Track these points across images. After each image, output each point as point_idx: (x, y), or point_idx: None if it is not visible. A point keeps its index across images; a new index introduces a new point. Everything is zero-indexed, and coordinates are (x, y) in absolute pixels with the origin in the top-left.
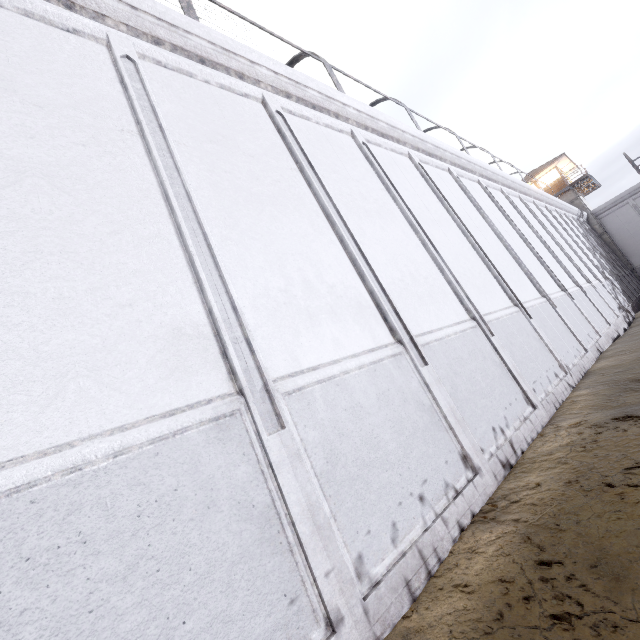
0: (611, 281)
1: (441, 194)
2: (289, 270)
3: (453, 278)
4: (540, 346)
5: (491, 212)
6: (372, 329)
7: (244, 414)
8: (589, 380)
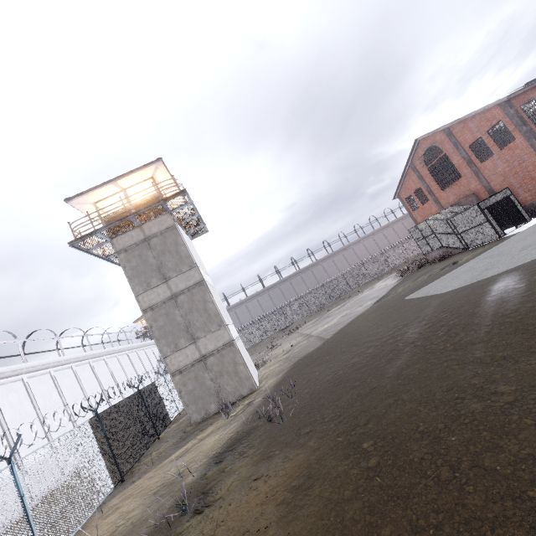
0: None
1: (61, 388)
2: None
3: (50, 434)
4: None
5: (89, 381)
6: None
7: None
8: None
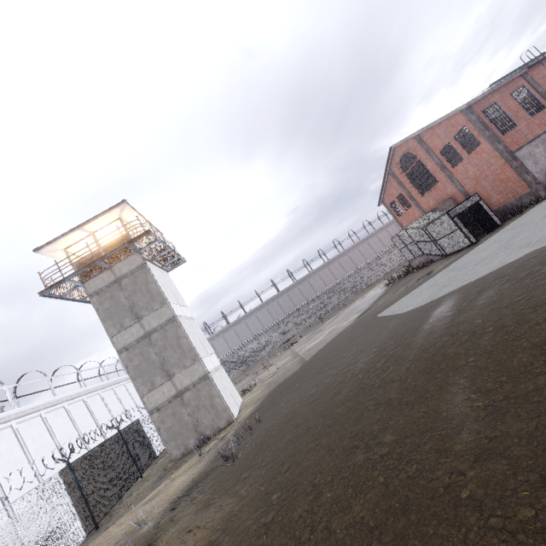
0: None
1: (52, 430)
2: None
3: (42, 478)
4: None
5: (83, 418)
6: (2, 518)
7: None
8: None
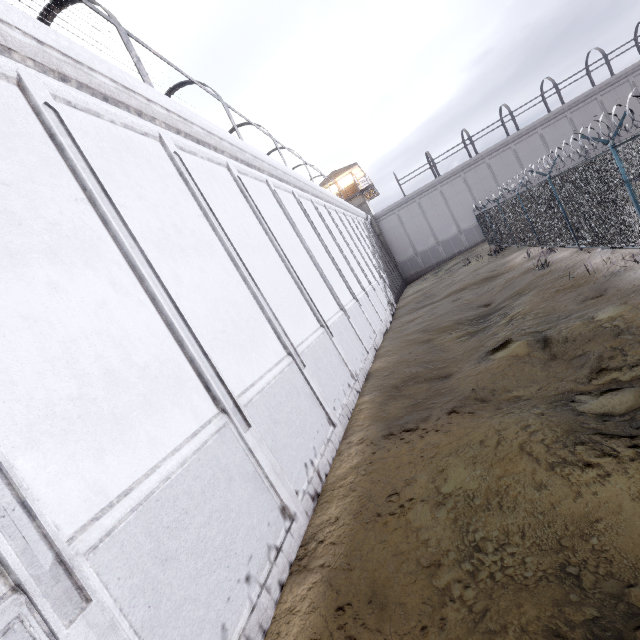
0: (384, 279)
1: (260, 214)
2: (83, 363)
3: (272, 314)
4: (339, 362)
5: (303, 227)
6: (194, 406)
7: (27, 618)
8: (369, 384)
